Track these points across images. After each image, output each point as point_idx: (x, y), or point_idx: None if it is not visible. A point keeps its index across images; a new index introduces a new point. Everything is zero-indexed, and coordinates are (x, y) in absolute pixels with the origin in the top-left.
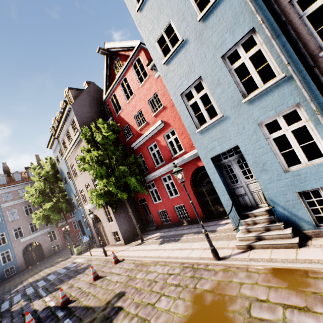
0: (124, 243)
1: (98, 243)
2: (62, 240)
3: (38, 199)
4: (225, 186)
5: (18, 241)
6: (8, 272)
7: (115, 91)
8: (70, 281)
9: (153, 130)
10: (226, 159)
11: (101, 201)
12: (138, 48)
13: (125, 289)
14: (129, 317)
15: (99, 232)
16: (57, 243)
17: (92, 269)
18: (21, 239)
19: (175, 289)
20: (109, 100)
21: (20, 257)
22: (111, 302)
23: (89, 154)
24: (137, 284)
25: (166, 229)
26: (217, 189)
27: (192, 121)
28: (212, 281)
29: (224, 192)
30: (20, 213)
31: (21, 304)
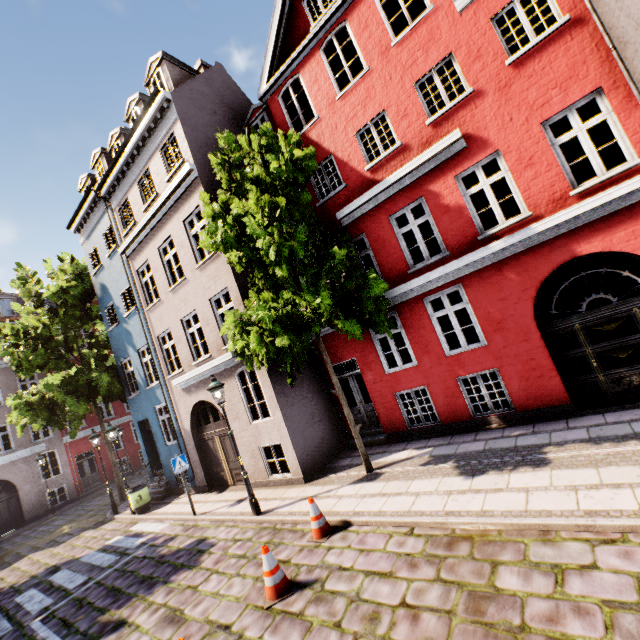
0: (304, 476)
1: (202, 479)
2: (74, 477)
3: (31, 357)
4: None
5: None
6: None
7: (300, 70)
8: (157, 598)
9: (423, 162)
10: None
11: (282, 338)
12: None
13: None
14: None
15: (207, 452)
16: (61, 484)
17: (268, 557)
18: None
19: None
20: (277, 97)
21: None
22: None
23: (254, 191)
24: (562, 626)
25: (428, 440)
26: None
27: None
28: None
29: None
30: None
31: None
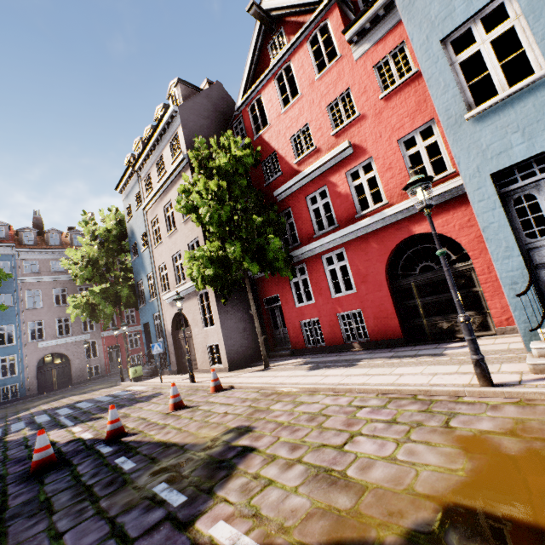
0: (229, 367)
1: (175, 366)
2: (105, 360)
3: (83, 272)
4: (515, 239)
5: (33, 345)
6: (6, 396)
7: (262, 92)
8: (122, 410)
9: (326, 161)
10: (531, 179)
11: (209, 269)
12: (328, 3)
13: (251, 423)
14: (281, 463)
15: (180, 348)
16: (97, 364)
17: (173, 388)
18: (39, 343)
19: (388, 427)
20: (247, 109)
21: (31, 373)
22: (223, 438)
23: (203, 178)
24: (277, 418)
25: (313, 355)
26: (491, 245)
27: (458, 96)
28: (495, 419)
29: (512, 250)
30: (46, 299)
31: (24, 433)
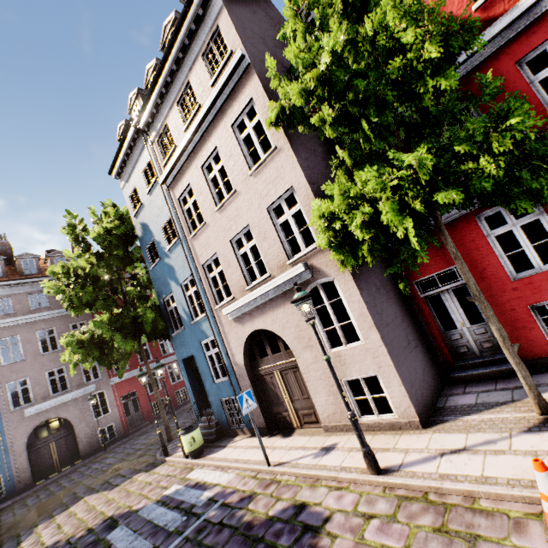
0: (419, 419)
1: (259, 420)
2: (120, 416)
3: (80, 294)
4: None
5: (17, 415)
6: None
7: None
8: None
9: None
10: None
11: (446, 193)
12: None
13: None
14: None
15: (264, 389)
16: (110, 423)
17: None
18: (25, 410)
19: None
20: None
21: (19, 455)
22: None
23: None
24: None
25: None
26: None
27: None
28: None
29: None
30: (28, 347)
31: None
